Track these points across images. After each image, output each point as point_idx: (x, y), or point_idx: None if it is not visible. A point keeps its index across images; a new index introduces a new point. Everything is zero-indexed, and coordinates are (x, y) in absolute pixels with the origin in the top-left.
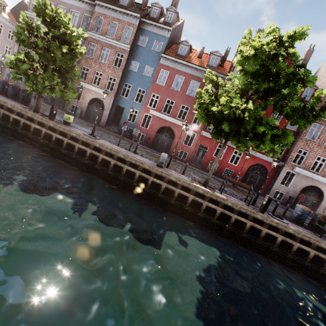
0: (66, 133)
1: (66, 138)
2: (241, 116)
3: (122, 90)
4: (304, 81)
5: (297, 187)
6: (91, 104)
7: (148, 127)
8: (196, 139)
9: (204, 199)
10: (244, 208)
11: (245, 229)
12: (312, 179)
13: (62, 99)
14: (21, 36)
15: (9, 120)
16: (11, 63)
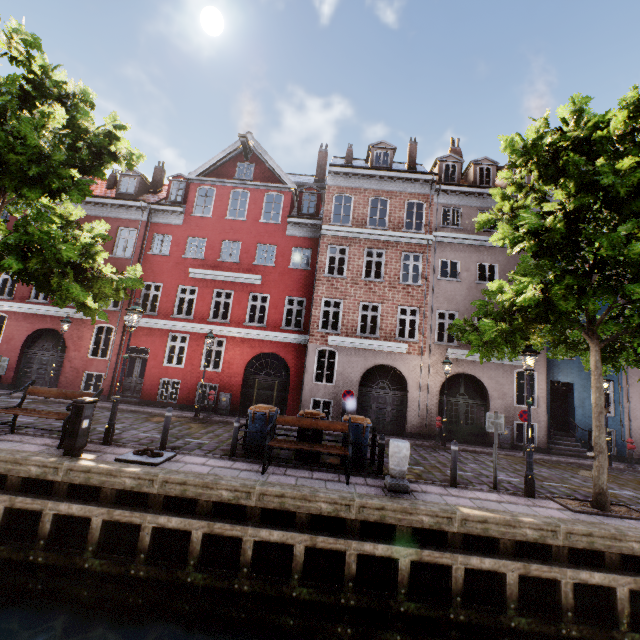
0: None
1: None
2: None
3: None
4: None
5: (351, 378)
6: None
7: (1, 342)
8: (118, 337)
9: None
10: None
11: None
12: (370, 351)
13: None
14: None
15: None
16: None
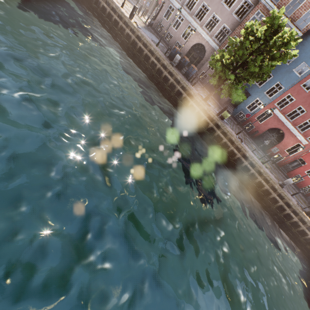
0: (227, 135)
1: (225, 138)
2: None
3: None
4: None
5: None
6: None
7: (262, 122)
8: (301, 152)
9: (303, 224)
10: None
11: None
12: None
13: (195, 60)
14: (245, 51)
15: (184, 101)
16: (220, 67)
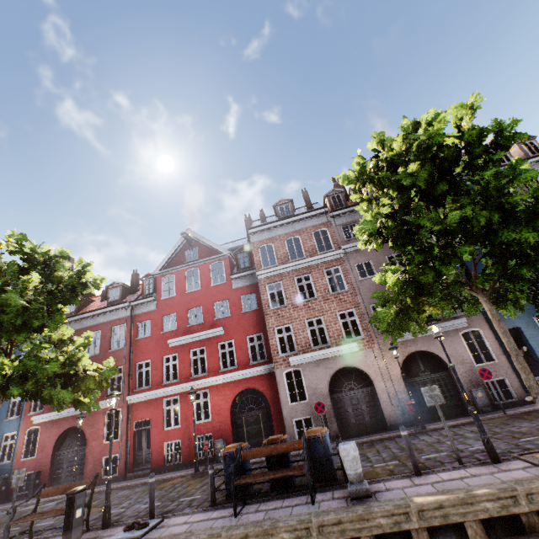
0: None
1: None
2: None
3: None
4: None
5: (320, 389)
6: None
7: (37, 452)
8: (124, 417)
9: None
10: None
11: None
12: (328, 359)
13: None
14: None
15: None
16: None
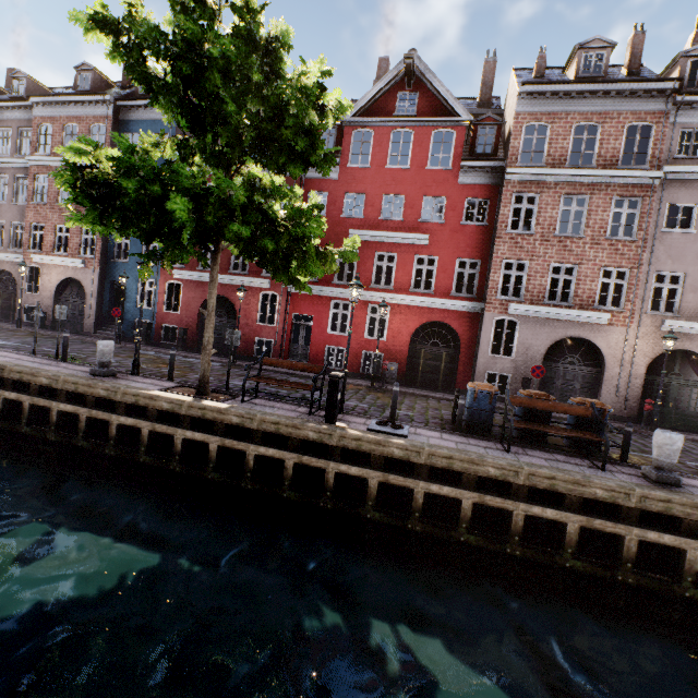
0: None
1: None
2: (100, 180)
3: (116, 249)
4: (197, 47)
5: (533, 351)
6: (62, 293)
7: (180, 309)
8: (282, 304)
9: (180, 424)
10: (271, 421)
11: (286, 477)
12: (560, 321)
13: (12, 301)
14: None
15: None
16: None
